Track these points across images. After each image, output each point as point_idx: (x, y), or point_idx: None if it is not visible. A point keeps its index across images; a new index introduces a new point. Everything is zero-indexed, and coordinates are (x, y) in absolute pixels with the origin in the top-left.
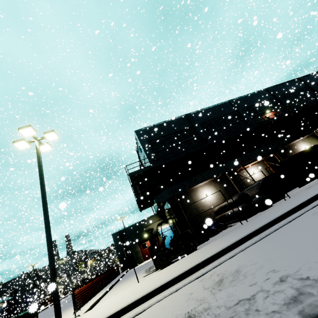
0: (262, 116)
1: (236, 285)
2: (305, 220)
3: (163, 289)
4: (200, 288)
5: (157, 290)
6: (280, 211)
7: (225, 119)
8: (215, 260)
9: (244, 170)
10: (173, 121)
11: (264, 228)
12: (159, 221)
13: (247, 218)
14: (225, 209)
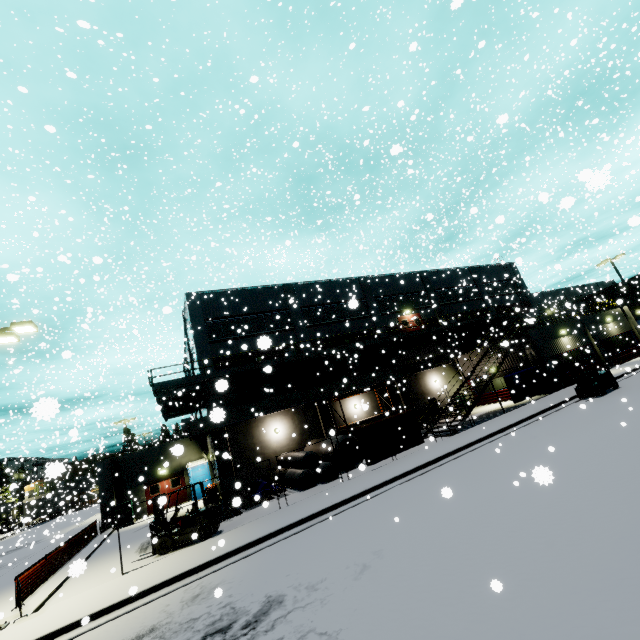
0: (397, 317)
1: (202, 603)
2: (309, 534)
3: (145, 594)
4: (178, 600)
5: (139, 595)
6: (312, 509)
7: (344, 308)
8: (214, 564)
9: (343, 400)
10: (260, 292)
11: (279, 532)
12: (194, 450)
13: (303, 490)
14: (289, 464)
